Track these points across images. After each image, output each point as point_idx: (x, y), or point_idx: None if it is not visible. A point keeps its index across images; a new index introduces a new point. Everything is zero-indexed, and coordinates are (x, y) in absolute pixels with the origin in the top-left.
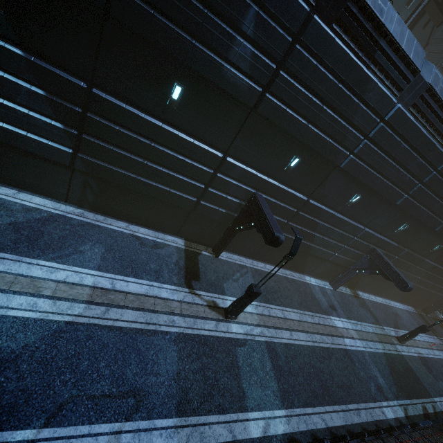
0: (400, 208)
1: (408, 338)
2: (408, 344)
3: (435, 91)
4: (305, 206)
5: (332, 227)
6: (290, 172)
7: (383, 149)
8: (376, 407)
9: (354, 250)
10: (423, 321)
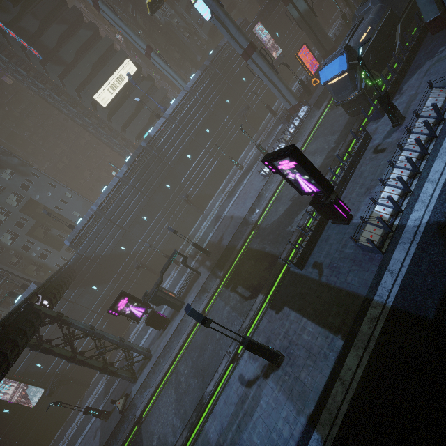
0: None
1: None
2: None
3: None
4: None
5: None
6: None
7: None
8: None
9: None
10: None
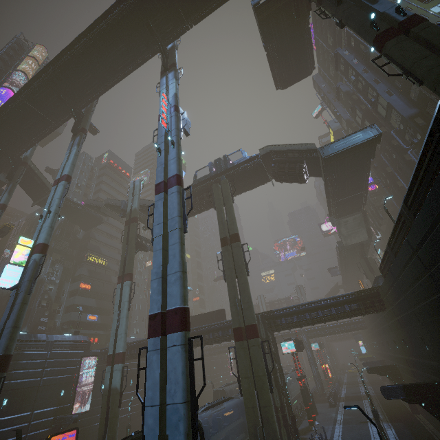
0: None
1: None
2: None
3: None
4: None
5: None
6: None
7: None
8: None
9: None
10: None
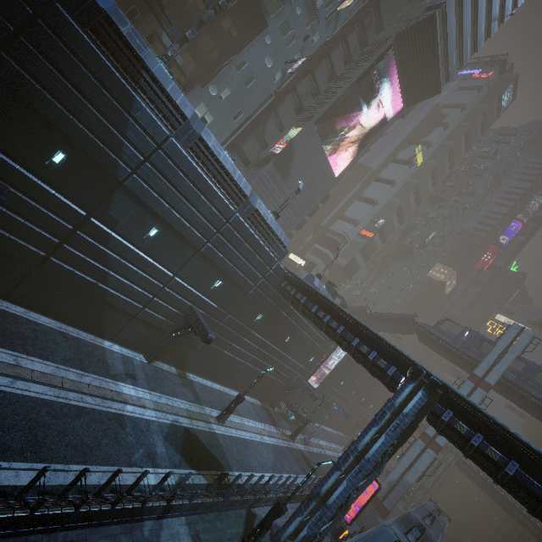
0: (207, 257)
1: (226, 414)
2: (231, 425)
3: (207, 144)
4: (85, 224)
5: (131, 265)
6: (56, 170)
7: (170, 181)
8: (130, 472)
9: (167, 305)
10: (265, 413)
